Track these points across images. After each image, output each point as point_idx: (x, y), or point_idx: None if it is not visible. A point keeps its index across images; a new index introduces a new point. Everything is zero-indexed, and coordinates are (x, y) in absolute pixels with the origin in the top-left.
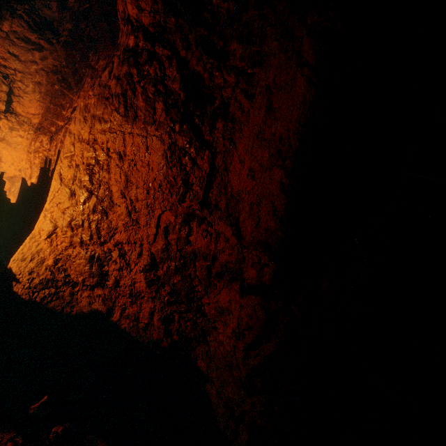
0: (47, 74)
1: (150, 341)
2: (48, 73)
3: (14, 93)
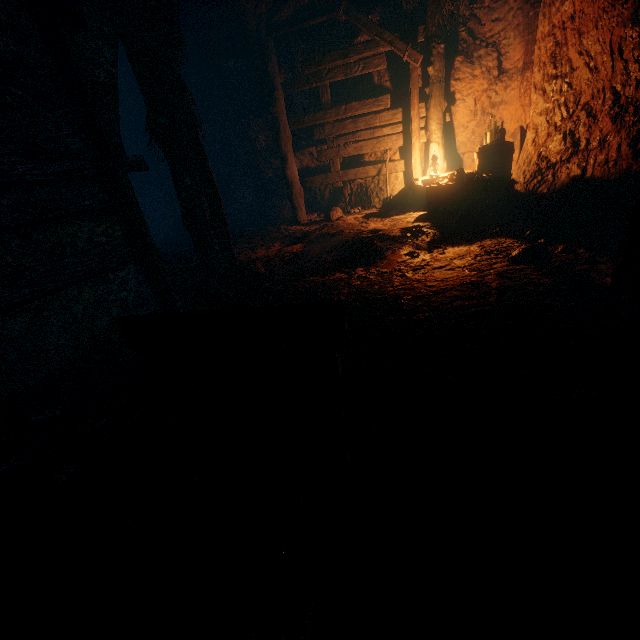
0: (521, 11)
1: (620, 174)
2: (521, 9)
3: (501, 54)
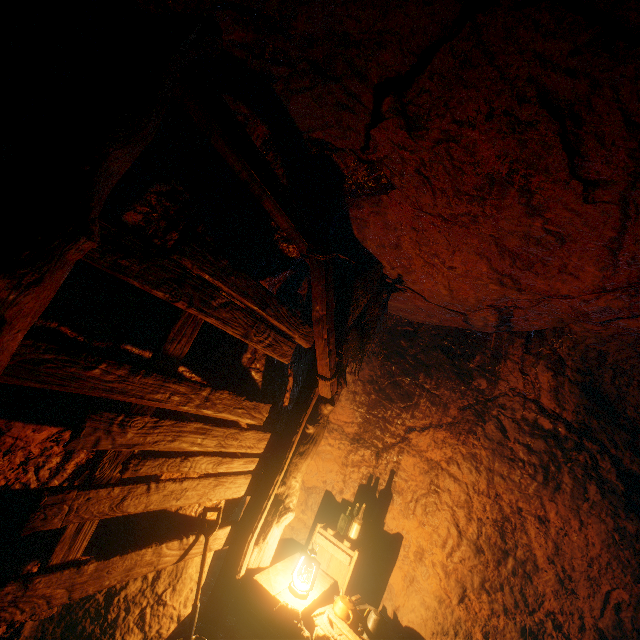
0: (363, 384)
1: None
2: (364, 383)
3: None
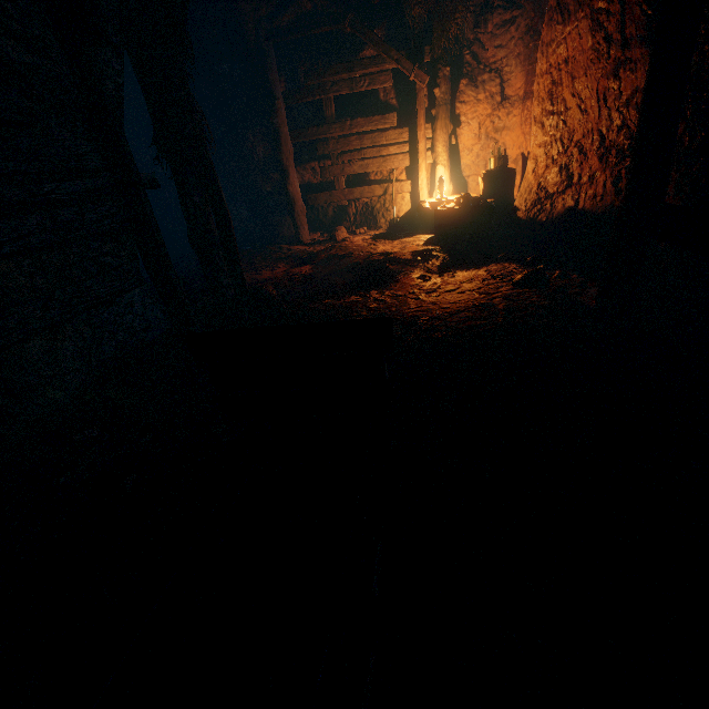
0: (521, 41)
1: (606, 208)
2: (522, 39)
3: (503, 81)
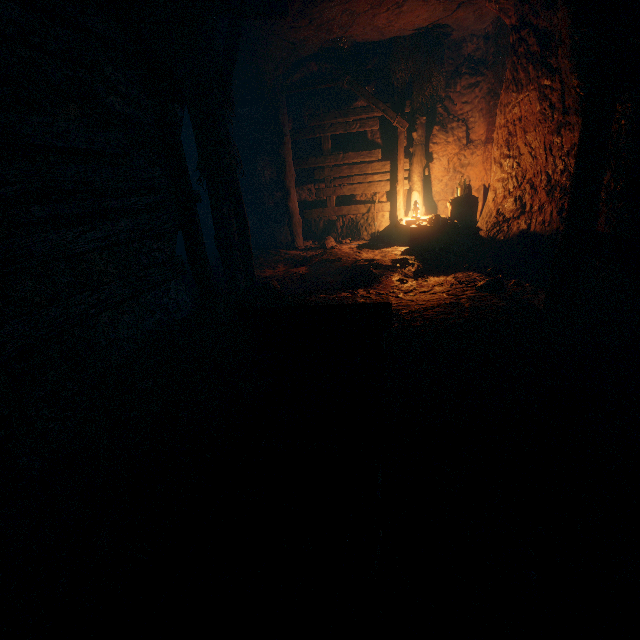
0: (484, 100)
1: (552, 232)
2: (484, 98)
3: (469, 128)
